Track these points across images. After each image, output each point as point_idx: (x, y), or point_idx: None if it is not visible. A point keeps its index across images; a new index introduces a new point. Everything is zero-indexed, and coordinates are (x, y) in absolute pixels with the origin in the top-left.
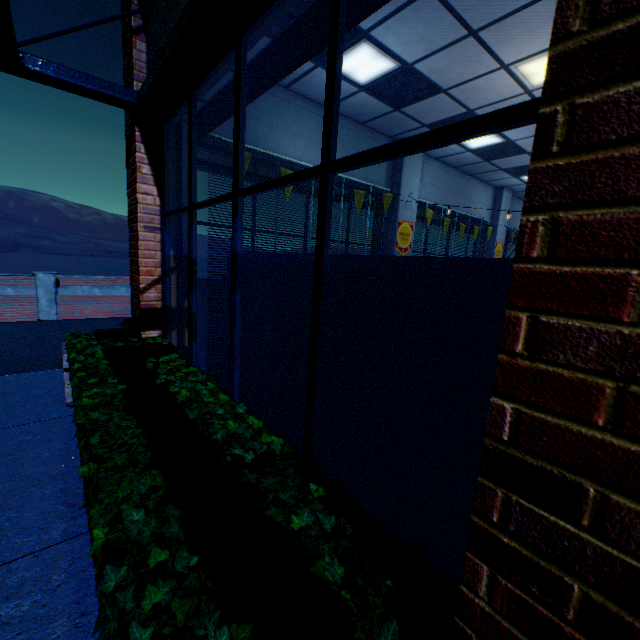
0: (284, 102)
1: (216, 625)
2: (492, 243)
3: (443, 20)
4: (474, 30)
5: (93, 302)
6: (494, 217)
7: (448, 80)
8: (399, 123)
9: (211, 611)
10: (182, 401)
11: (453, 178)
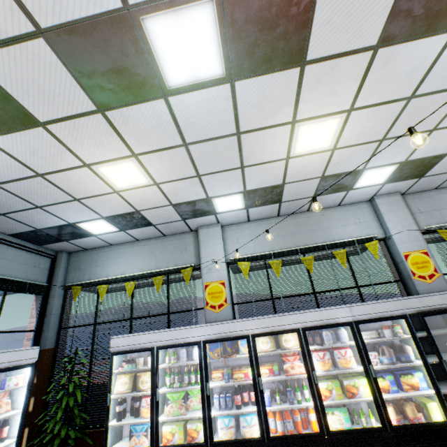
0: (113, 251)
1: None
2: (398, 256)
3: (64, 206)
4: (75, 199)
5: None
6: (383, 227)
7: (125, 208)
8: (173, 226)
9: None
10: None
11: (283, 223)
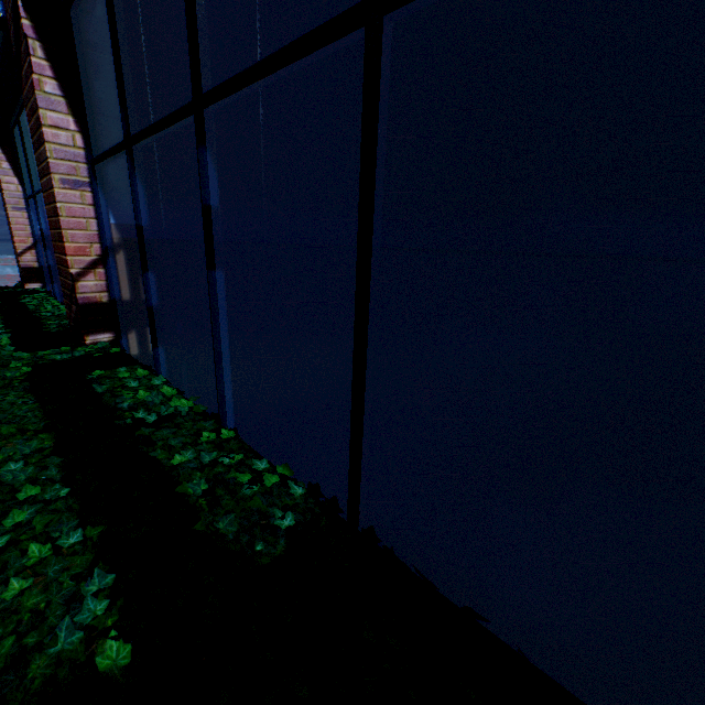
0: None
1: (1, 329)
2: None
3: None
4: None
5: (7, 281)
6: None
7: None
8: None
9: (3, 330)
10: (31, 306)
11: None
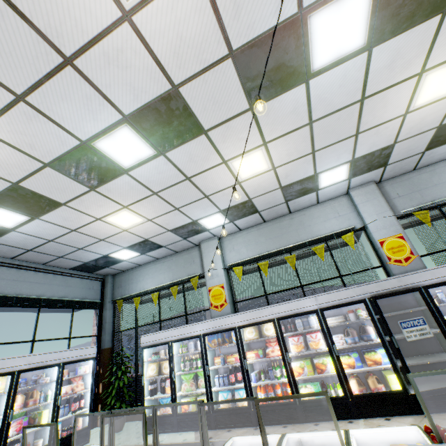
0: (142, 270)
1: None
2: (375, 243)
3: (96, 245)
4: (100, 240)
5: None
6: (361, 218)
7: (137, 239)
8: (180, 245)
9: None
10: None
11: (270, 227)
